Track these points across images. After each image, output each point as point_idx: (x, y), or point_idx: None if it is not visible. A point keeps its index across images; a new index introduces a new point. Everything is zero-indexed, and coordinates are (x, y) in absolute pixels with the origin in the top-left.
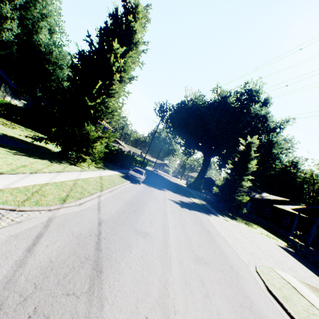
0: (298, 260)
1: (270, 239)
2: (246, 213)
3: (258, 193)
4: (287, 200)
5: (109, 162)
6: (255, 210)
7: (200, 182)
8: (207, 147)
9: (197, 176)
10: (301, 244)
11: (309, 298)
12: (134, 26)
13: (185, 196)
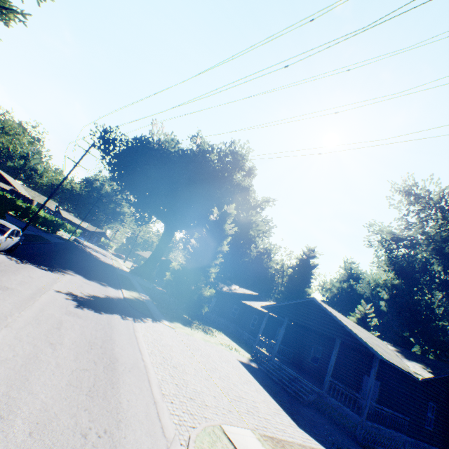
0: (261, 384)
1: (232, 353)
2: (209, 313)
3: (227, 285)
4: (257, 294)
5: None
6: (221, 309)
7: (154, 266)
8: (172, 215)
9: (150, 257)
10: (266, 355)
11: None
12: None
13: (113, 286)
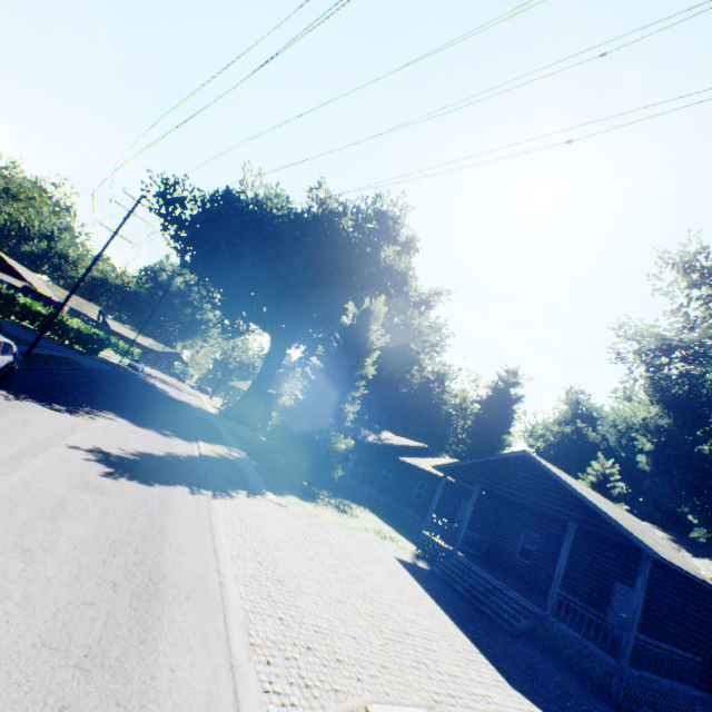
0: (438, 602)
1: (385, 545)
2: (346, 477)
3: (375, 432)
4: (425, 446)
5: None
6: (365, 470)
7: (256, 403)
8: (281, 320)
9: (249, 389)
10: (443, 548)
11: None
12: None
13: (183, 436)
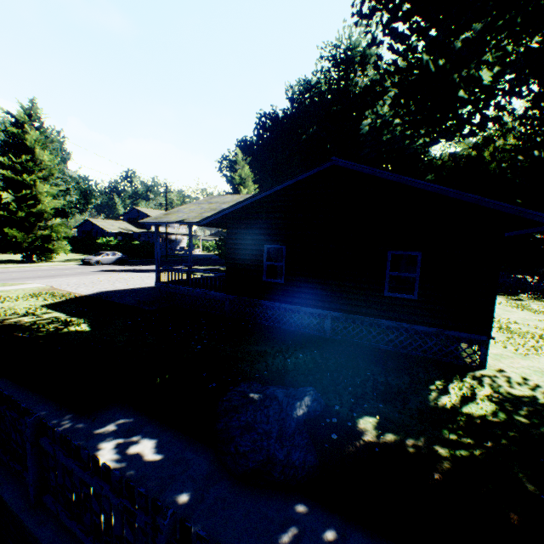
0: None
1: None
2: None
3: None
4: None
5: (131, 259)
6: None
7: None
8: None
9: None
10: None
11: (0, 288)
12: (29, 126)
13: None
